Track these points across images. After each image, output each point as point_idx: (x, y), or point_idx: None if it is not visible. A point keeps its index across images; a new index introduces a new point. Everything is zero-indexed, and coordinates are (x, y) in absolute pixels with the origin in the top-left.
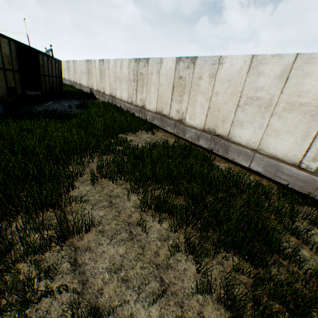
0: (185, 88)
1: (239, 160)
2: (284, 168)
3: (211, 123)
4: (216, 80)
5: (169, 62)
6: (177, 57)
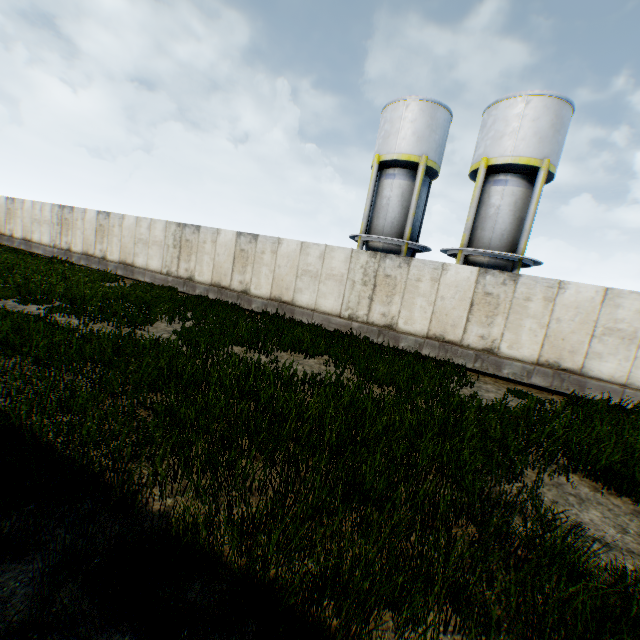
0: (13, 215)
1: (37, 251)
2: (48, 249)
3: (26, 234)
4: (25, 211)
5: (4, 199)
6: (8, 197)
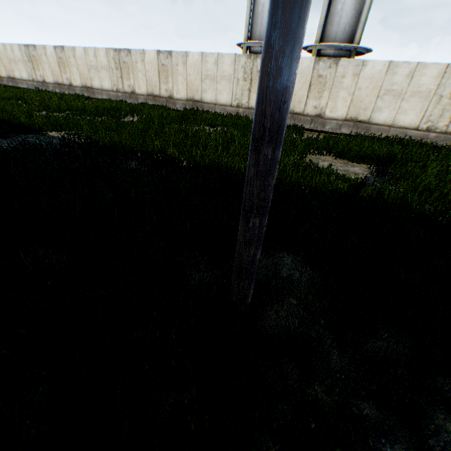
0: None
1: (23, 86)
2: (30, 83)
3: (9, 74)
4: (0, 54)
5: None
6: None
